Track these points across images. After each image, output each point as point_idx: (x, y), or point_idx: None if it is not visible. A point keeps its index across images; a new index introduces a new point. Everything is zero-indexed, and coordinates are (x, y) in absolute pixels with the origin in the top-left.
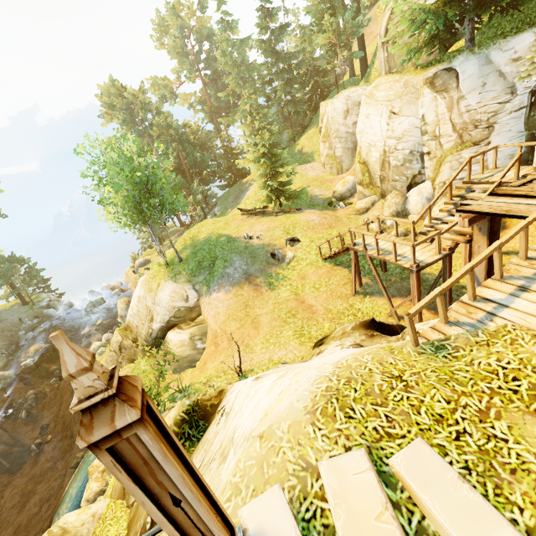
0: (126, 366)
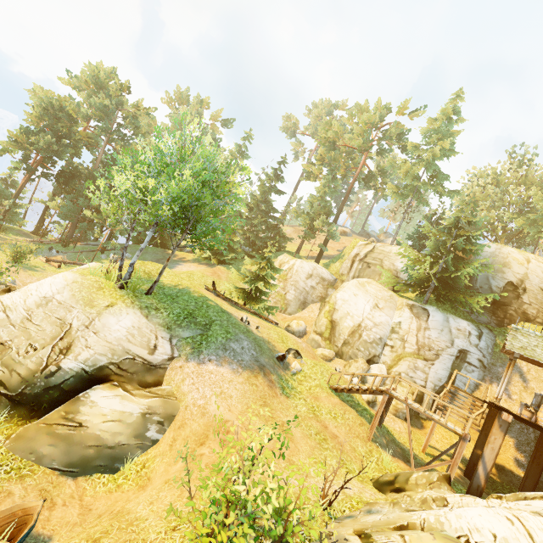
0: None
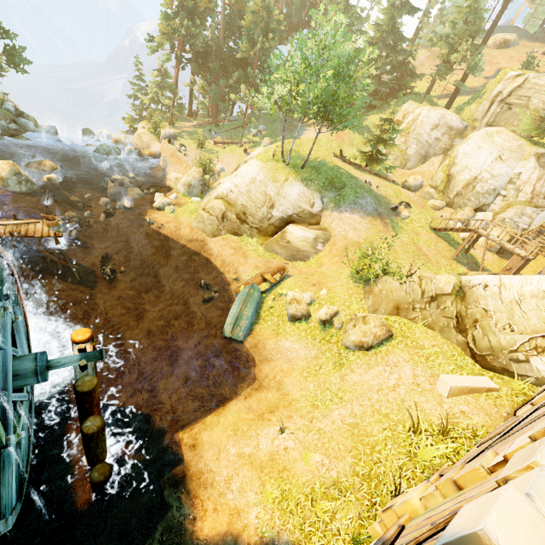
0: (227, 236)
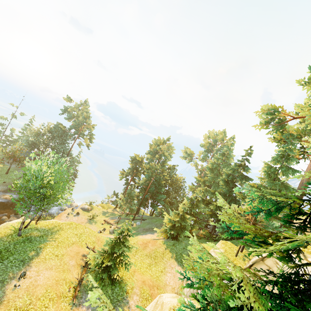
0: None
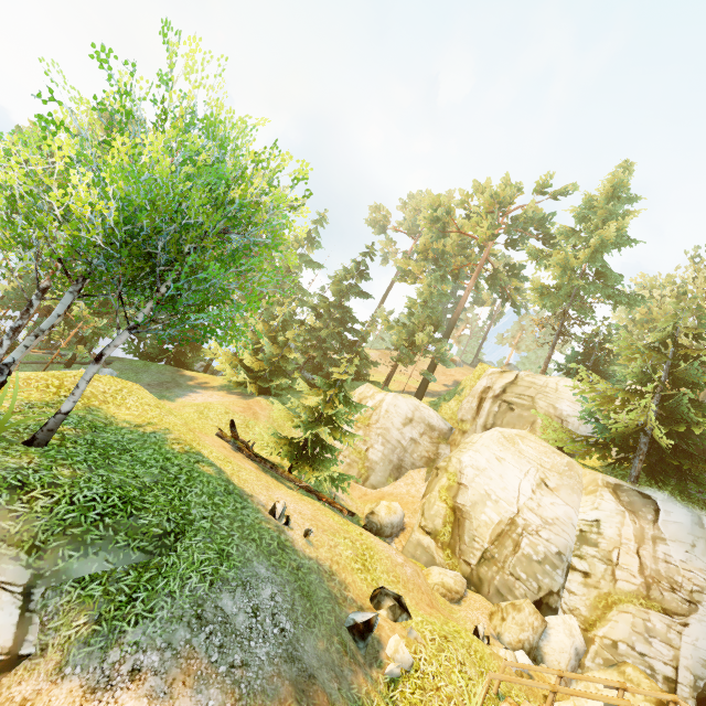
0: None
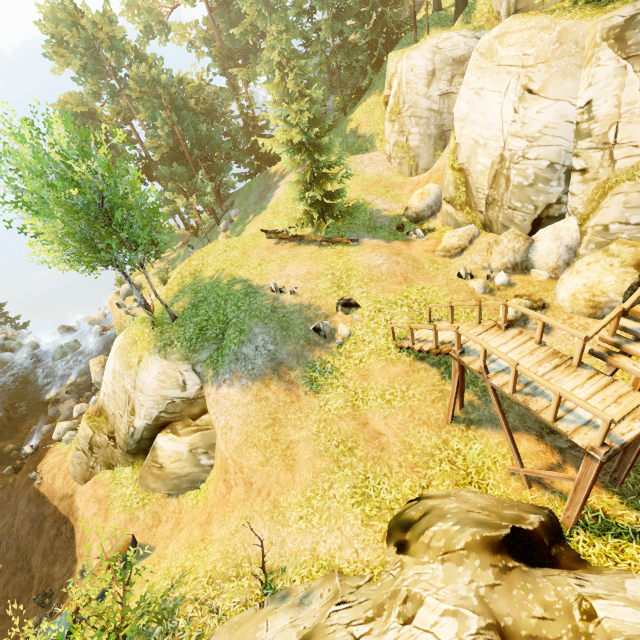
0: (101, 473)
